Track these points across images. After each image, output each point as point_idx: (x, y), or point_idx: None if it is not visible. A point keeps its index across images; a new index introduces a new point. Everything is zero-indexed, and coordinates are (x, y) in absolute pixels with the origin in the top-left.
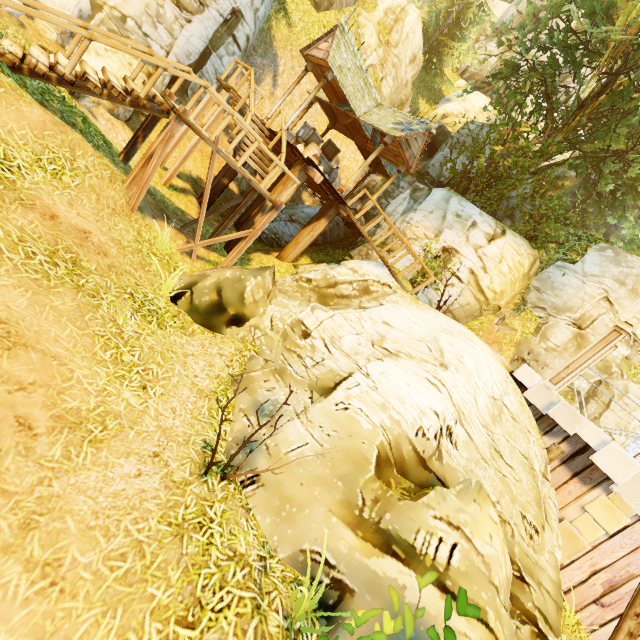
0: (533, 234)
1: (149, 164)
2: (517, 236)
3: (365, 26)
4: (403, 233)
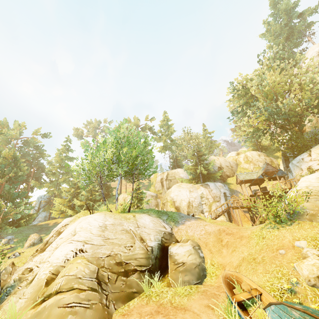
0: (316, 142)
1: (233, 217)
2: (314, 147)
3: (243, 166)
4: (297, 179)
